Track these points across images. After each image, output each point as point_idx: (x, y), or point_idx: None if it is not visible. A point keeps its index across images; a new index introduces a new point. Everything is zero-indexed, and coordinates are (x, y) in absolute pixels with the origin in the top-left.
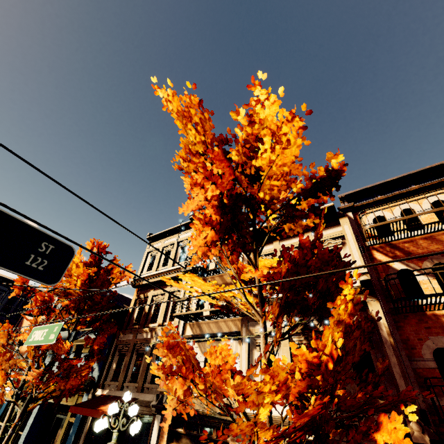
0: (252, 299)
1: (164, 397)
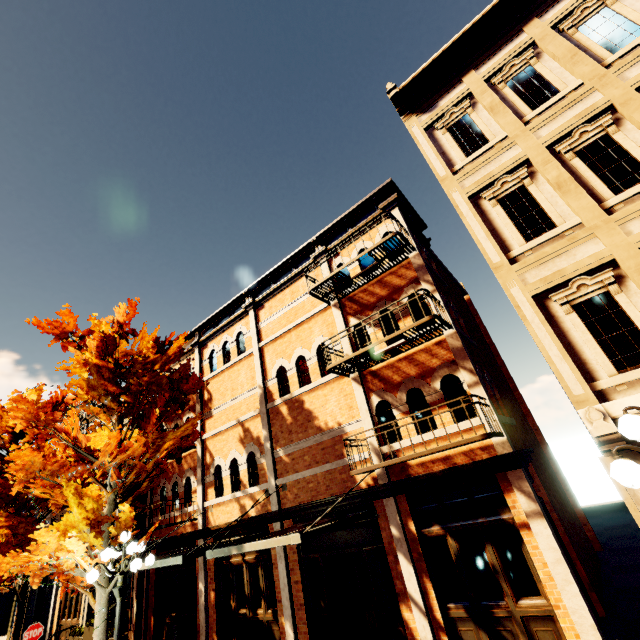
0: None
1: None
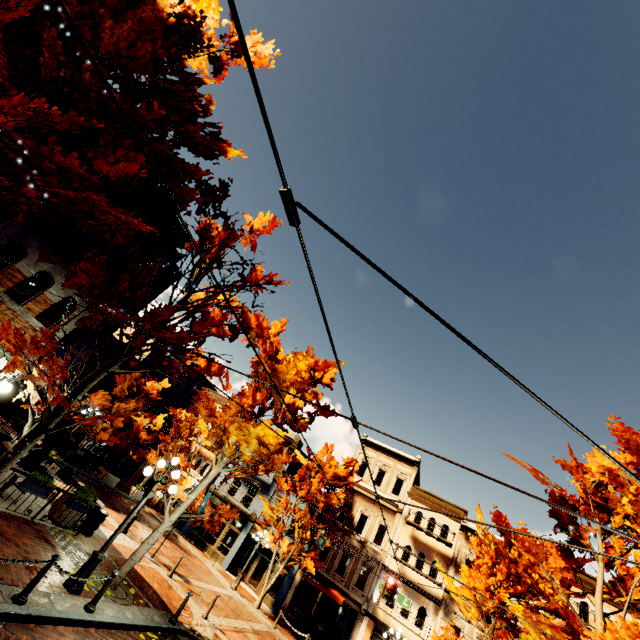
0: (476, 612)
1: (372, 607)
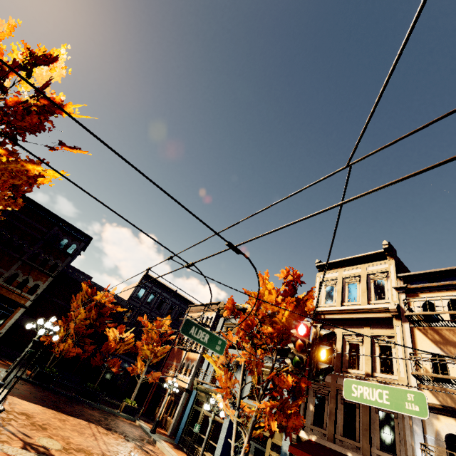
0: None
1: None
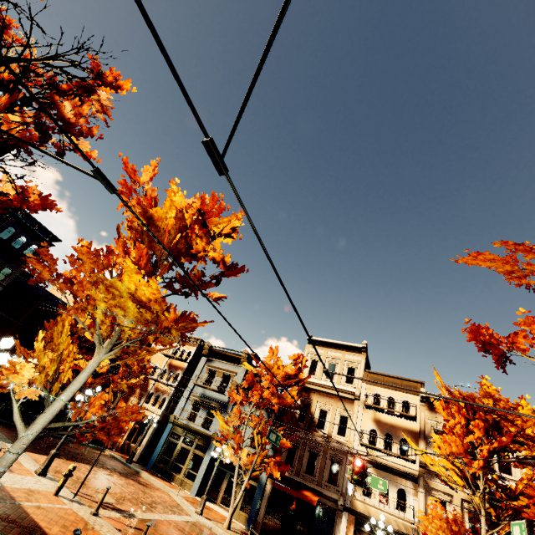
0: (459, 480)
1: (348, 501)
